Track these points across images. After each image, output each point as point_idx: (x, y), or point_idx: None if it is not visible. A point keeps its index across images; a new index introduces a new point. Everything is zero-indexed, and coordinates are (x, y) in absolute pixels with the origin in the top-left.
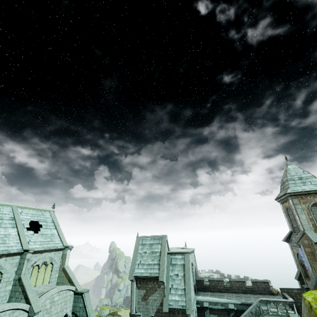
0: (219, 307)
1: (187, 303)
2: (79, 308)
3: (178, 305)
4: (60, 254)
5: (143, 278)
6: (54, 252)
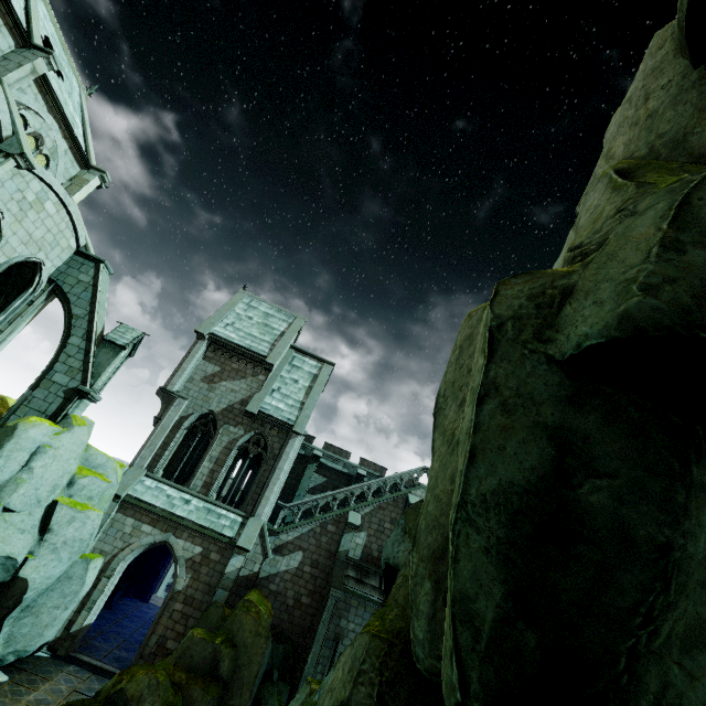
0: (338, 468)
1: (300, 419)
2: (78, 281)
3: (281, 415)
4: (72, 168)
5: (231, 345)
6: (66, 148)
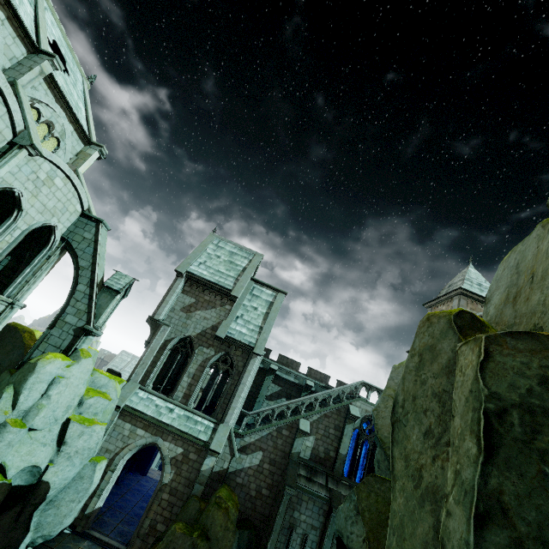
0: (290, 379)
1: (259, 342)
2: (83, 238)
3: (243, 339)
4: (77, 146)
5: (203, 281)
6: (72, 130)
